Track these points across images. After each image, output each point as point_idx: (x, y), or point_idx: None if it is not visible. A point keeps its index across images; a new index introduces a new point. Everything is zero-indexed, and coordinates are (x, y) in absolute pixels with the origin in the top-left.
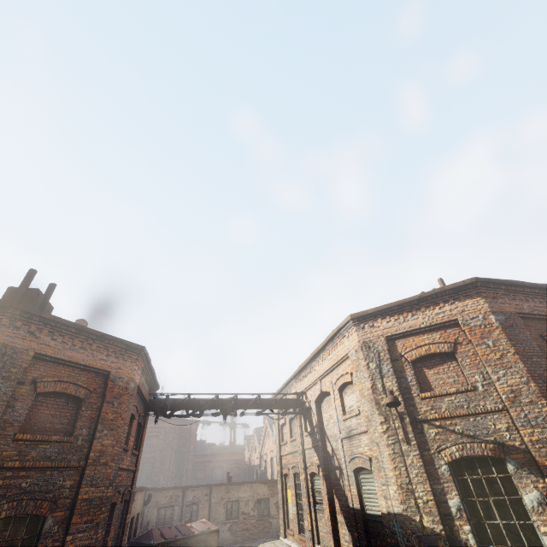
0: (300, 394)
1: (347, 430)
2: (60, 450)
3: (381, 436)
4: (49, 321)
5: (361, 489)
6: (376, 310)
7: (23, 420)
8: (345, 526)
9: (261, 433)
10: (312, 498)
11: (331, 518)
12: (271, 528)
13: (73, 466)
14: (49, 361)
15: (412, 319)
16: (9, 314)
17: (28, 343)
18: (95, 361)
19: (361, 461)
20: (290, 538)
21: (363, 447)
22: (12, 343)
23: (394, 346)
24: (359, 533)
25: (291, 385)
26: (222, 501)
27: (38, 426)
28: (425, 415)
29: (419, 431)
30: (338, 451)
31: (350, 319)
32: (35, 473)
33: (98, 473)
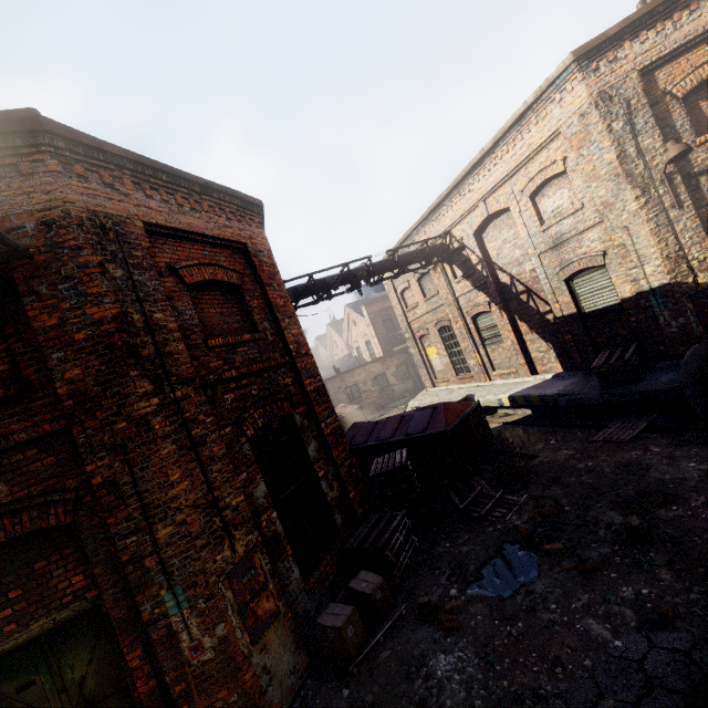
0: (443, 236)
1: (551, 240)
2: (259, 351)
3: (636, 214)
4: (121, 161)
5: (577, 293)
6: (624, 25)
7: (199, 324)
8: (540, 340)
9: (337, 327)
10: (478, 338)
11: (518, 341)
12: (395, 394)
13: (282, 363)
14: (166, 237)
15: (690, 20)
16: (48, 148)
17: (120, 205)
18: (220, 229)
19: (585, 261)
20: (441, 385)
21: (588, 245)
22: (98, 207)
23: (652, 83)
24: (573, 334)
25: (417, 234)
26: (340, 390)
27: (216, 329)
28: (704, 165)
29: (692, 188)
30: (525, 274)
31: (574, 59)
32: (254, 379)
33: (307, 365)
